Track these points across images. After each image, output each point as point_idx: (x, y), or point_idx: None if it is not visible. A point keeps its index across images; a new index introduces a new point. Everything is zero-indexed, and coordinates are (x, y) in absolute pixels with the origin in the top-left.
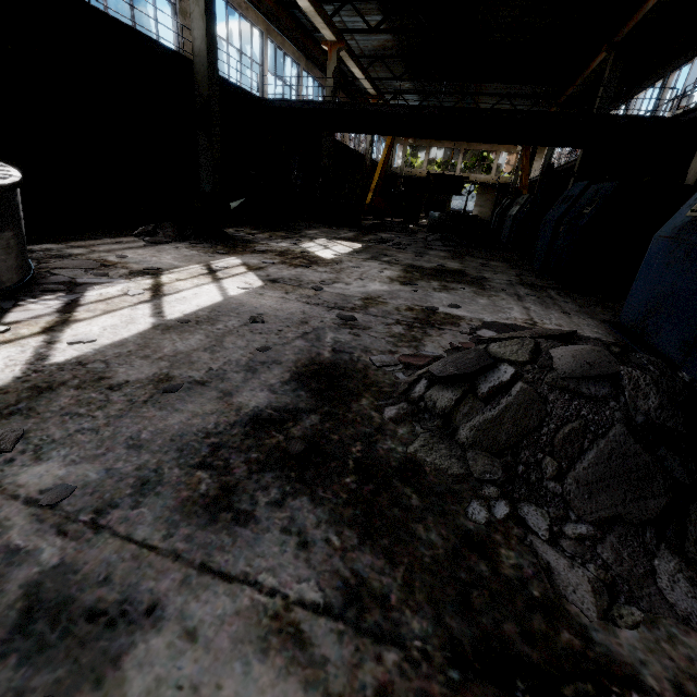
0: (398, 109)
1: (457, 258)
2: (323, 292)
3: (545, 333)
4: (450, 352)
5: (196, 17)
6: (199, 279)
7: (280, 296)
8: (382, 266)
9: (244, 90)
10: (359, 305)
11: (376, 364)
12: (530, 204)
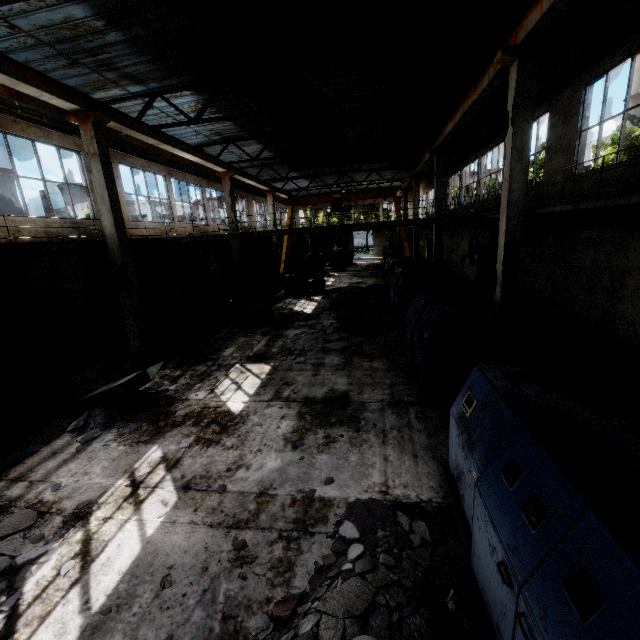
0: (282, 232)
1: (347, 365)
2: (226, 495)
3: (351, 611)
4: (313, 581)
5: (104, 212)
6: (123, 511)
7: (189, 521)
8: (282, 411)
9: (155, 240)
10: (253, 511)
11: (252, 633)
12: (401, 284)
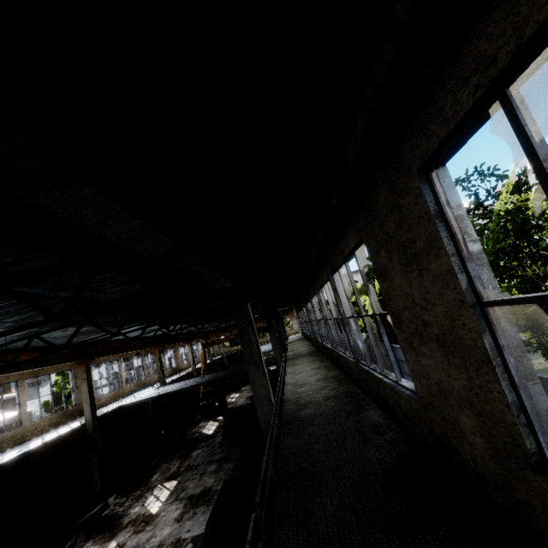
0: (187, 388)
1: (218, 470)
2: None
3: None
4: None
5: (86, 407)
6: None
7: None
8: (177, 506)
9: (111, 410)
10: None
11: None
12: None
